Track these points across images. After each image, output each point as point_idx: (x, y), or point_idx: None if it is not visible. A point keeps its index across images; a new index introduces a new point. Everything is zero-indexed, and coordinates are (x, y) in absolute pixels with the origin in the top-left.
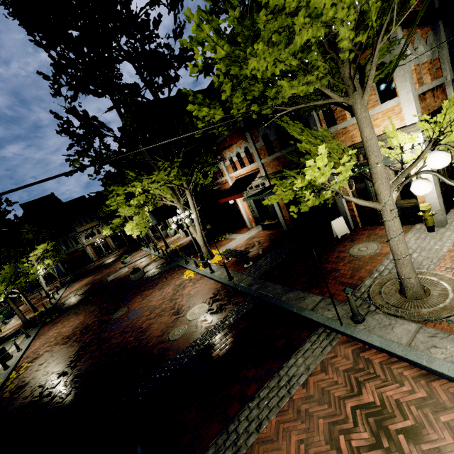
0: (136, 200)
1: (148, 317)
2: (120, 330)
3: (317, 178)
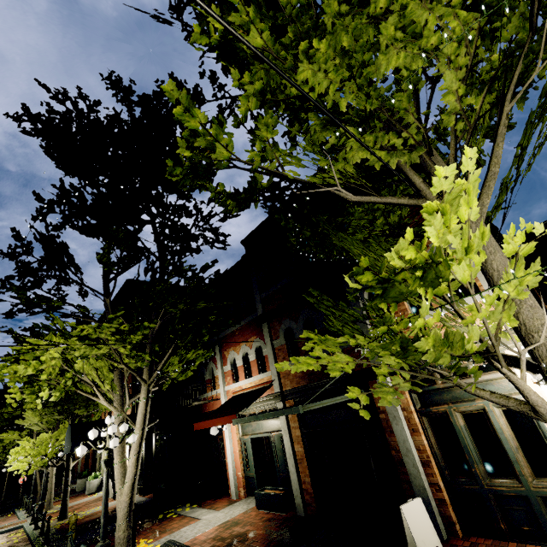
0: (34, 368)
1: None
2: None
3: (452, 257)
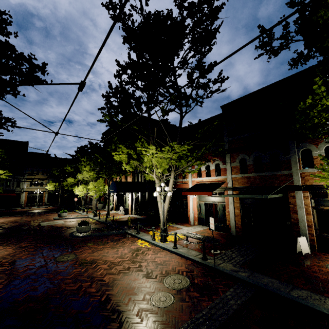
0: (147, 159)
1: (109, 271)
2: (72, 275)
3: None
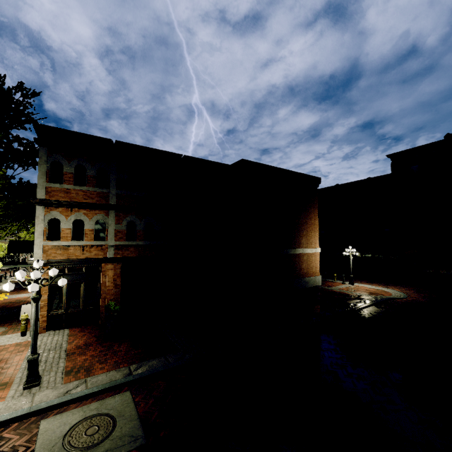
0: None
1: None
2: None
3: None
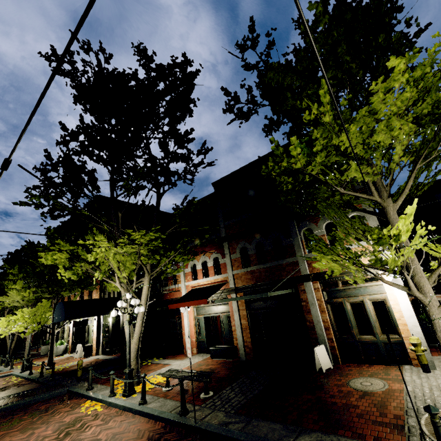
0: (94, 257)
1: None
2: None
3: (403, 233)
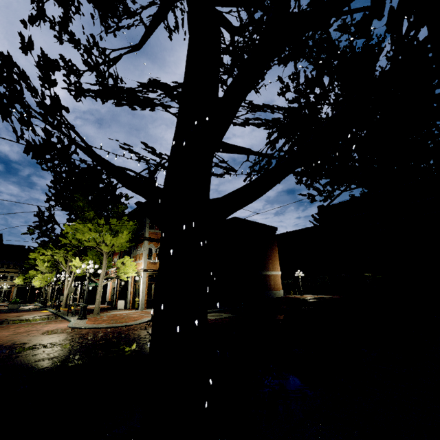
0: (44, 257)
1: (2, 316)
2: None
3: (77, 264)
